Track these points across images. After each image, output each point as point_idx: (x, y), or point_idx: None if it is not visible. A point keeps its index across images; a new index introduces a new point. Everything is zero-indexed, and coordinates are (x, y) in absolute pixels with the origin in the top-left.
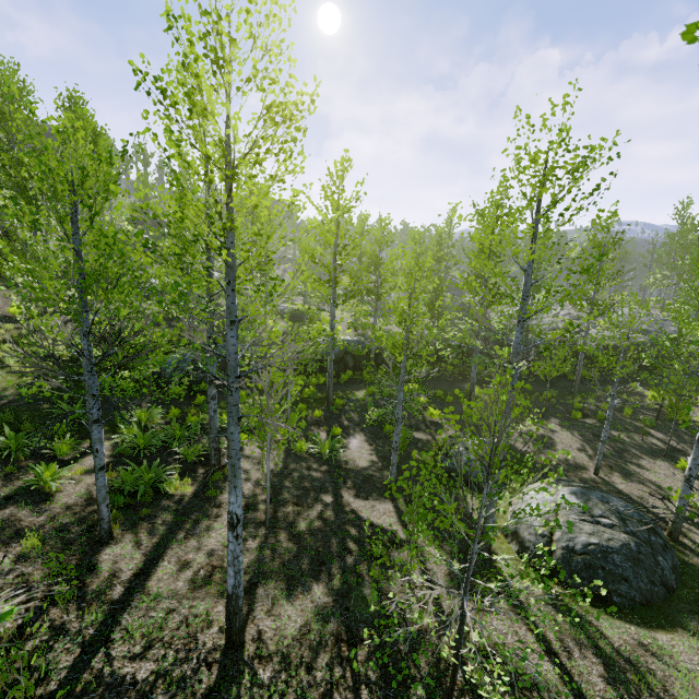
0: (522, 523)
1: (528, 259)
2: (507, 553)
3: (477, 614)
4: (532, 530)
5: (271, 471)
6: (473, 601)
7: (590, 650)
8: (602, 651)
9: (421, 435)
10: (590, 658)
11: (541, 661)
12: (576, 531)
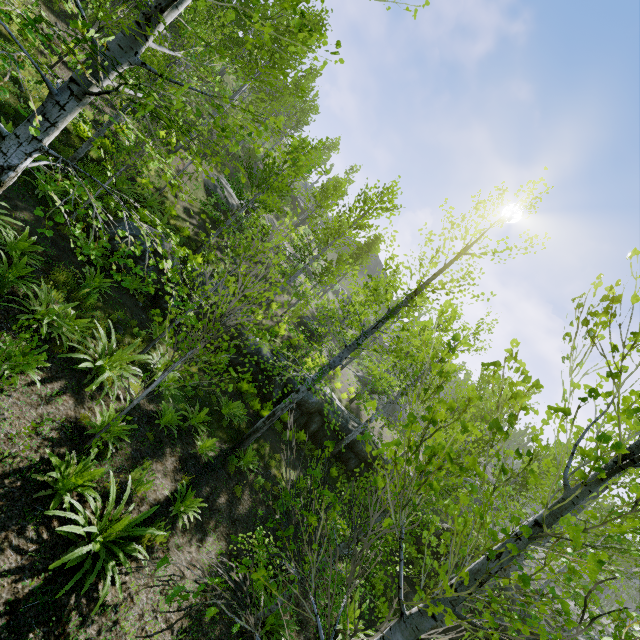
0: None
1: None
2: None
3: None
4: None
5: None
6: None
7: None
8: None
9: None
10: None
11: None
12: None
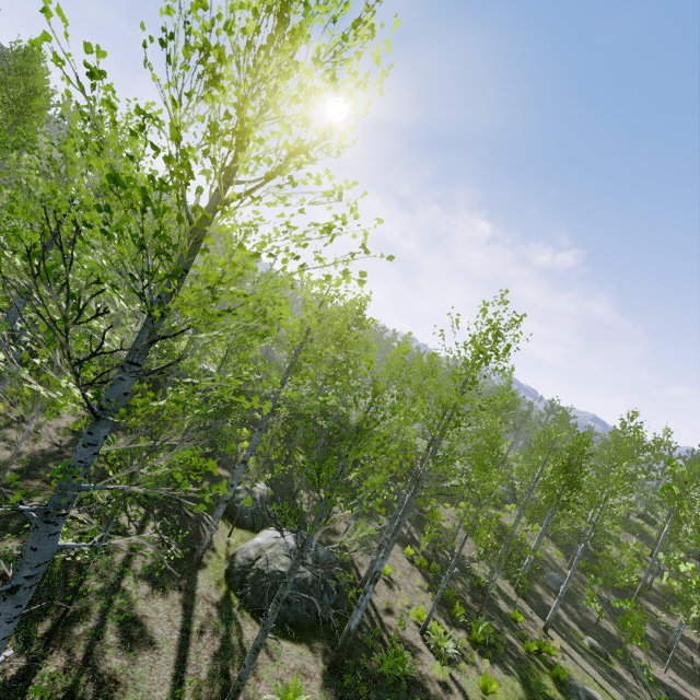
0: (243, 549)
1: (295, 344)
2: (216, 568)
3: (148, 595)
4: (246, 554)
5: (42, 450)
6: (153, 587)
7: (220, 637)
8: (229, 639)
9: (224, 472)
10: (215, 641)
11: (173, 633)
12: (274, 560)
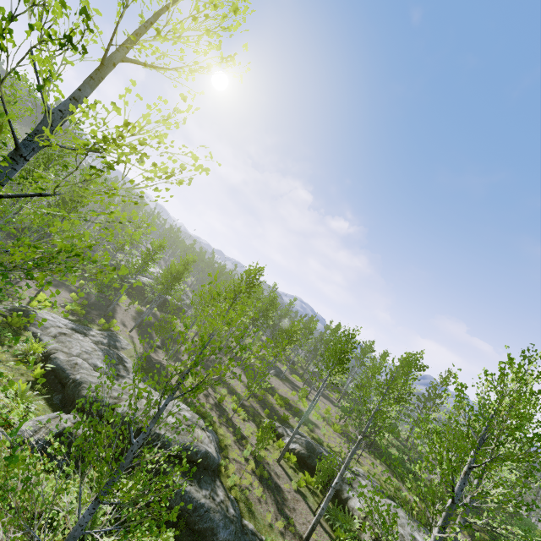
0: None
1: None
2: None
3: None
4: None
5: None
6: None
7: None
8: None
9: None
10: None
11: None
12: None
